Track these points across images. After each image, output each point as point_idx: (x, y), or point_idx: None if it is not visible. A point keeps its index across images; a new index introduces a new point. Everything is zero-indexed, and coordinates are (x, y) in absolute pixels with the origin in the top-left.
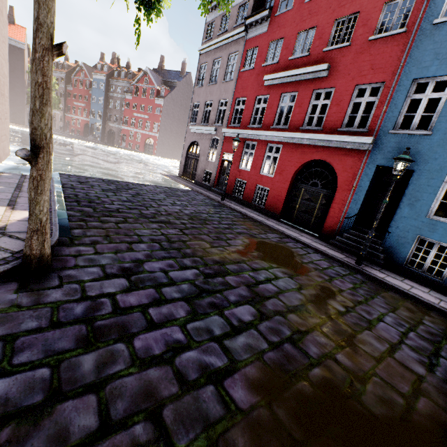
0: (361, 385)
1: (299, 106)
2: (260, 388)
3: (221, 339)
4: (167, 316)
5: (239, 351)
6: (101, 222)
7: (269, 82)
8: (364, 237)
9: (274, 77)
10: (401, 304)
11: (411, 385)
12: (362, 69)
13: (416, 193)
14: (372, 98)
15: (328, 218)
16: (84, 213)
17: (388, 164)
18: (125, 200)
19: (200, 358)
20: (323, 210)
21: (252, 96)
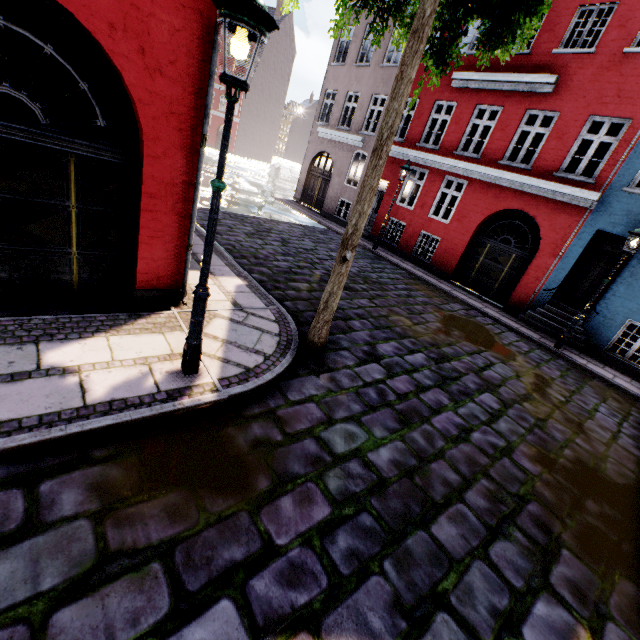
0: (602, 463)
1: (502, 129)
2: (538, 462)
3: (489, 424)
4: (437, 402)
5: (507, 434)
6: (294, 290)
7: (460, 84)
8: (562, 315)
9: (469, 77)
10: (609, 394)
11: (636, 465)
12: (604, 93)
13: (639, 271)
14: (609, 138)
15: (519, 287)
16: (267, 276)
17: (612, 230)
18: (283, 253)
19: (485, 438)
20: (512, 276)
21: (429, 98)
